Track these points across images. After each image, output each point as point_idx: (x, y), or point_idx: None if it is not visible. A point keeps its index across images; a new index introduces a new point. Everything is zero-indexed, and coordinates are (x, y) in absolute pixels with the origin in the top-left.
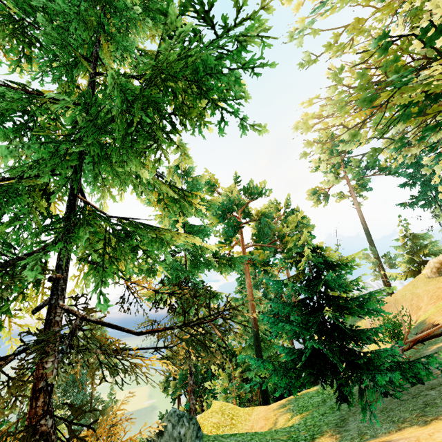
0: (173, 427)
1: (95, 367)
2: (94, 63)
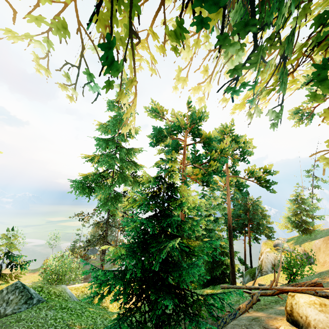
0: (7, 293)
1: None
2: None
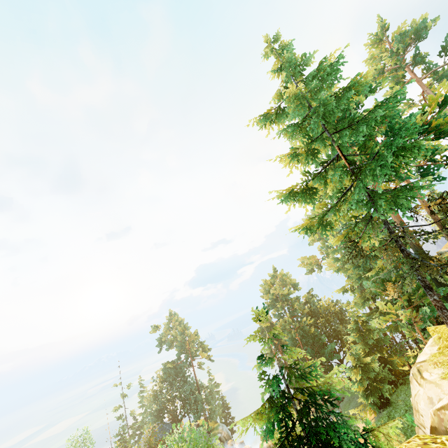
0: None
1: None
2: None
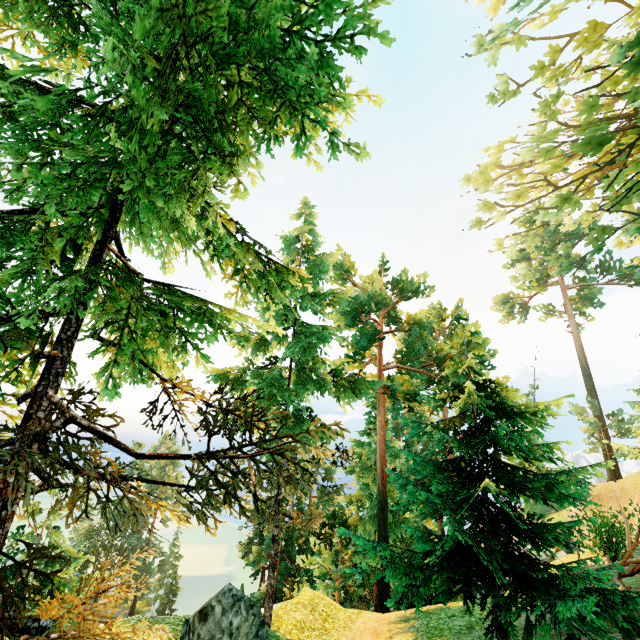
0: (223, 613)
1: (81, 495)
2: (171, 66)
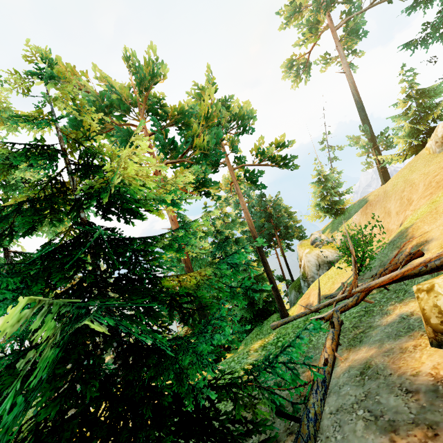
0: None
1: None
2: None
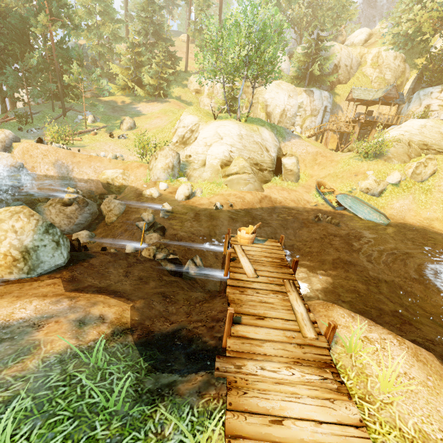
0: None
1: None
2: None
